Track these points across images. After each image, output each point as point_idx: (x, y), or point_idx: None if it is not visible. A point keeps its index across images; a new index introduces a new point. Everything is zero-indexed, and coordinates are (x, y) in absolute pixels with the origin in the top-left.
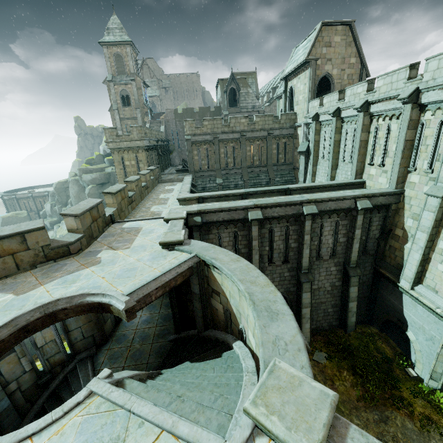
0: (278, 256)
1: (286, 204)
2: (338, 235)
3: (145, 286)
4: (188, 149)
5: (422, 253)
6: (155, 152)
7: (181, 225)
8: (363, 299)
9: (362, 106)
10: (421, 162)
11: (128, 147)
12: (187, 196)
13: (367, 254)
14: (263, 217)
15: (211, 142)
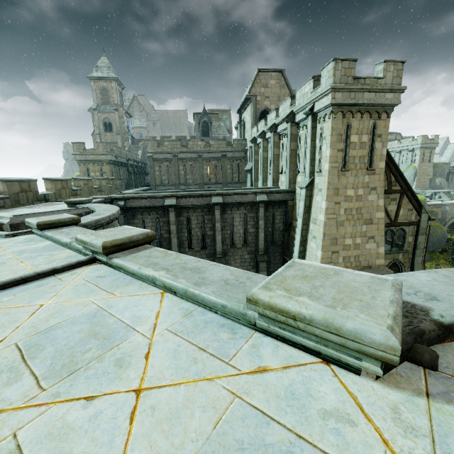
0: (197, 242)
1: (198, 195)
2: (247, 226)
3: (33, 215)
4: (150, 165)
5: (300, 234)
6: (124, 169)
7: (97, 200)
8: None
9: (271, 127)
10: (301, 165)
11: (93, 159)
12: (126, 192)
13: (276, 244)
14: (180, 205)
15: (171, 160)
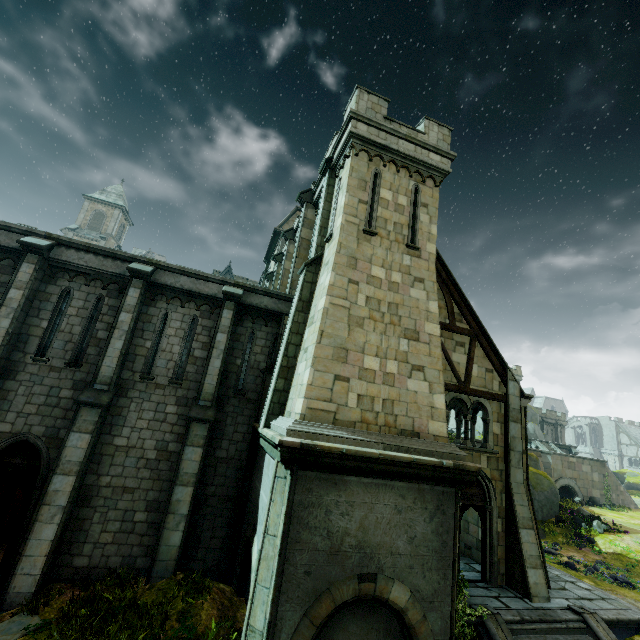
0: (64, 348)
1: (107, 253)
2: (193, 342)
3: None
4: None
5: (283, 351)
6: None
7: None
8: (223, 502)
9: (287, 231)
10: None
11: None
12: None
13: (244, 397)
14: (59, 261)
15: None
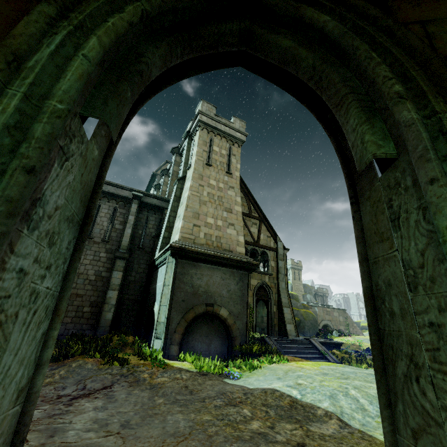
0: None
1: None
2: (114, 221)
3: None
4: None
5: (167, 219)
6: None
7: None
8: (133, 303)
9: (163, 170)
10: None
11: None
12: None
13: (144, 250)
14: None
15: None
